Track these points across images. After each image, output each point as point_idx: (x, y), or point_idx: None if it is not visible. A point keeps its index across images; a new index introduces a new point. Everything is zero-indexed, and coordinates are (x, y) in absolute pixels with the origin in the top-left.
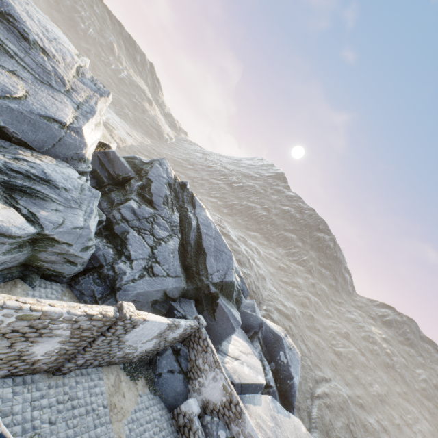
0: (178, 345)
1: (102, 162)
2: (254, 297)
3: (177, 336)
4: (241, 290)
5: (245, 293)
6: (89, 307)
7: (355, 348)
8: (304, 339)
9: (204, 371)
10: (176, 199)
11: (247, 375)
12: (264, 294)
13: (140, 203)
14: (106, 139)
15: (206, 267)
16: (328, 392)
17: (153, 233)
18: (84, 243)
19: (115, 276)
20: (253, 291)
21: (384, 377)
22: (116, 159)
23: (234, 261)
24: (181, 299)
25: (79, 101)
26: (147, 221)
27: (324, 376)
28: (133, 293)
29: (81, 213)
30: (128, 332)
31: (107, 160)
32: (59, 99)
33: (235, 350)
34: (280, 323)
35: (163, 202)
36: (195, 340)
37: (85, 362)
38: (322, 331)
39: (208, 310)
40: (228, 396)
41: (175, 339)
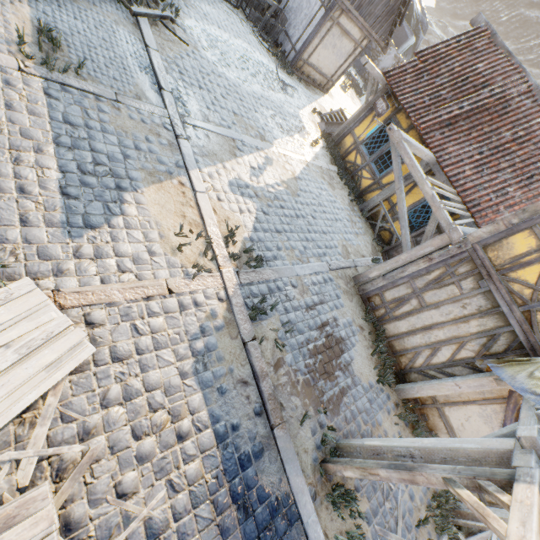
0: None
1: None
2: None
3: None
4: (420, 23)
5: (423, 28)
6: None
7: None
8: None
9: (381, 52)
10: None
11: None
12: None
13: None
14: None
15: None
16: None
17: None
18: None
19: None
20: None
21: None
22: None
23: None
24: None
25: None
26: None
27: None
28: None
29: None
30: None
31: None
32: None
33: None
34: None
35: None
36: None
37: None
38: None
39: None
40: (397, 60)
41: None
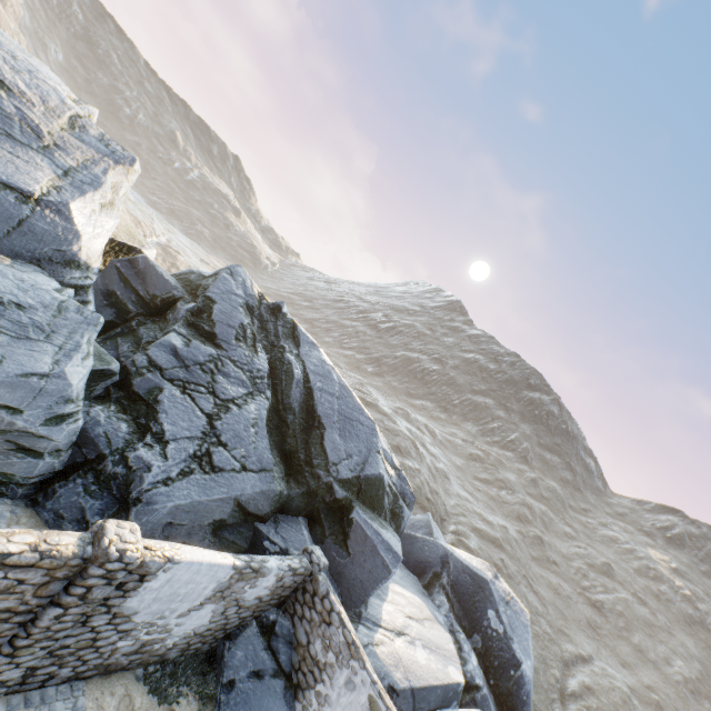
0: (271, 613)
1: (124, 277)
2: (430, 510)
3: (265, 593)
4: (400, 493)
5: (408, 499)
6: (3, 535)
7: (626, 592)
8: (531, 583)
9: (327, 668)
10: (263, 332)
11: (424, 667)
12: (449, 504)
13: (190, 338)
14: (134, 240)
15: (324, 450)
16: (592, 684)
17: (215, 391)
18: (52, 409)
19: (128, 475)
20: (428, 499)
21: (690, 644)
22: (150, 270)
23: (380, 437)
24: (277, 517)
25: (68, 165)
26: (203, 369)
27: (579, 652)
28: (164, 507)
29: (48, 350)
30: (131, 593)
31: (133, 273)
32: (26, 158)
33: (395, 614)
34: (483, 555)
35: (235, 337)
36: (305, 600)
37: (31, 673)
38: (562, 565)
39: (334, 535)
40: None
41: (262, 601)
